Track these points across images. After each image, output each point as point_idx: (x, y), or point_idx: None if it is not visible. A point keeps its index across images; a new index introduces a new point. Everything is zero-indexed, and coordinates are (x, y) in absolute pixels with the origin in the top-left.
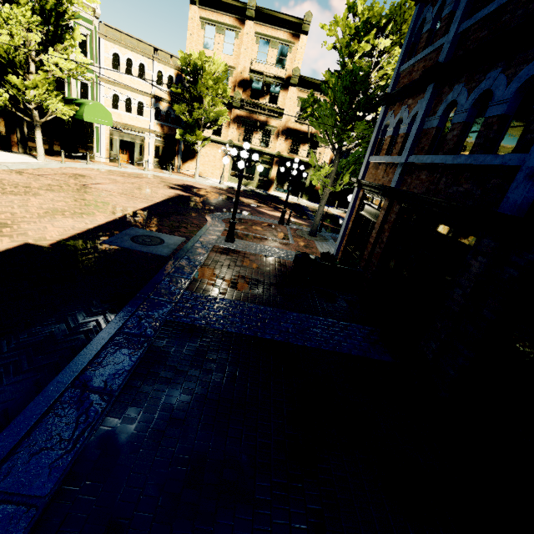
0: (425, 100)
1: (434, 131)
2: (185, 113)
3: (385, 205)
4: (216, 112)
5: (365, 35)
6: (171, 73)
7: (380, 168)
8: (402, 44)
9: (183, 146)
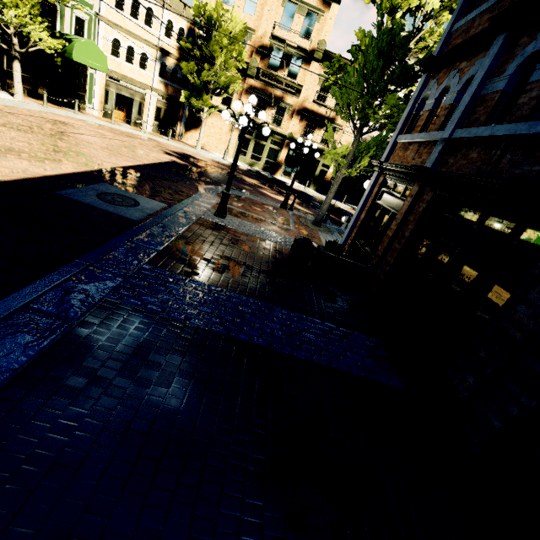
0: (489, 56)
1: (498, 96)
2: (193, 73)
3: (413, 191)
4: (228, 77)
5: None
6: (183, 25)
7: (411, 149)
8: (453, 9)
9: (188, 112)
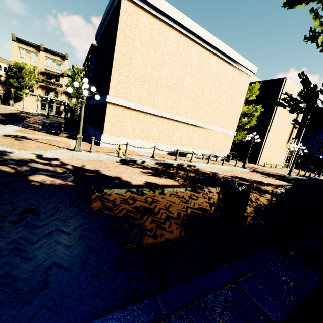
0: None
1: None
2: (16, 82)
3: None
4: (31, 83)
5: (76, 74)
6: (5, 66)
7: None
8: None
9: (14, 96)
